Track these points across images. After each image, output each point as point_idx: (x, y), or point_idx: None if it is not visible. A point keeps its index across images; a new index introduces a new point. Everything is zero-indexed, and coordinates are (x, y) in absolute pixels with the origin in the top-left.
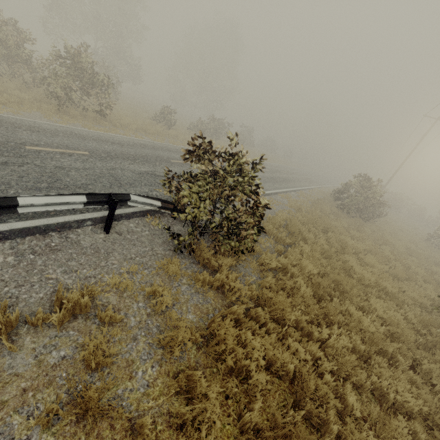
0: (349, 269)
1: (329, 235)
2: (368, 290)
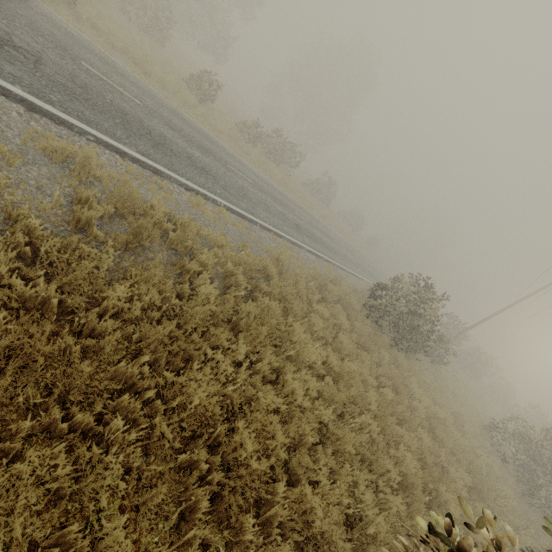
0: (224, 371)
1: (266, 303)
2: (156, 423)
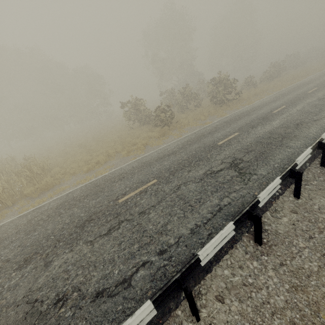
0: None
1: None
2: None
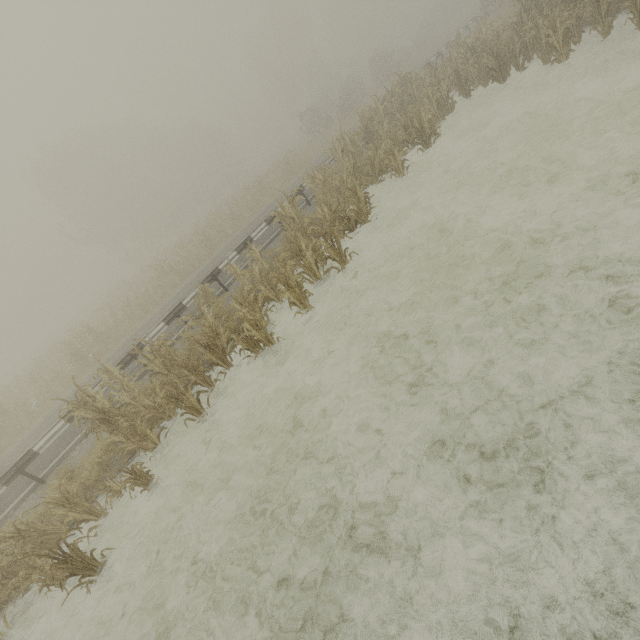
0: None
1: None
2: None
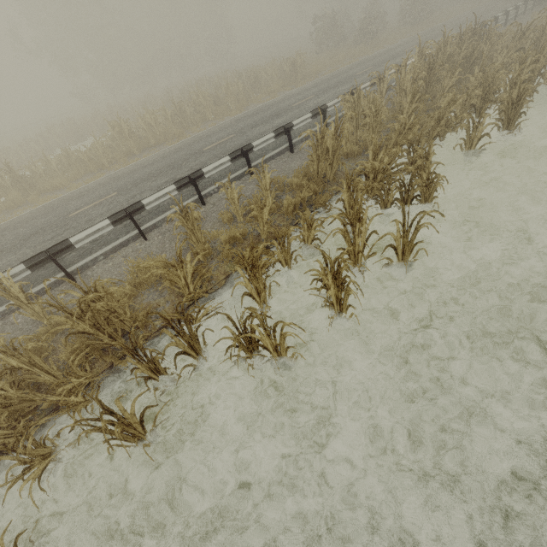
0: None
1: None
2: None
